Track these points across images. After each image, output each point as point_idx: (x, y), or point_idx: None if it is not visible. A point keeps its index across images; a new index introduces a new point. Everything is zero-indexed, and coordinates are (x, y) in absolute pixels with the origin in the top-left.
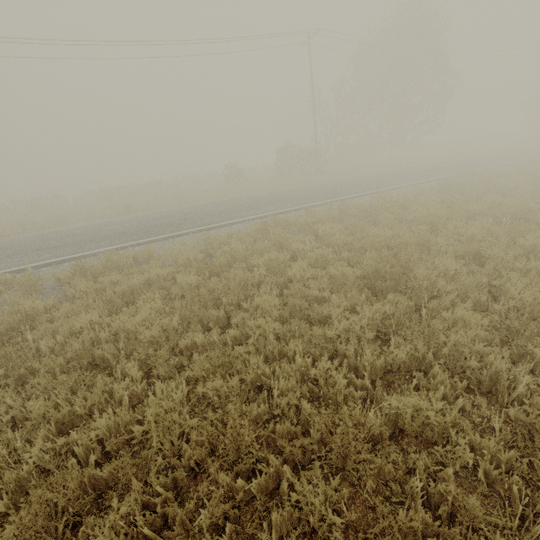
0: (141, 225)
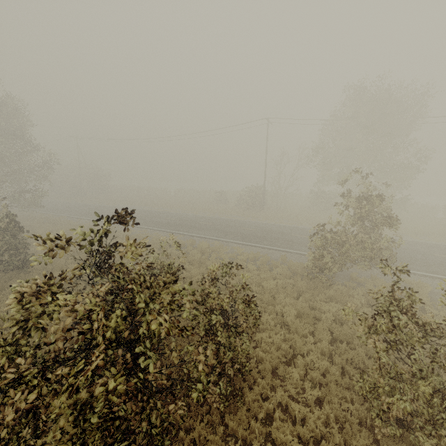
0: (110, 213)
